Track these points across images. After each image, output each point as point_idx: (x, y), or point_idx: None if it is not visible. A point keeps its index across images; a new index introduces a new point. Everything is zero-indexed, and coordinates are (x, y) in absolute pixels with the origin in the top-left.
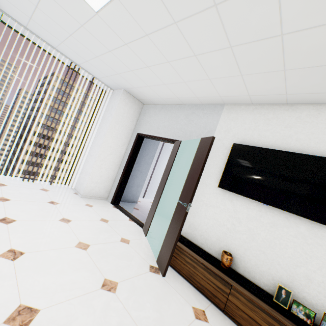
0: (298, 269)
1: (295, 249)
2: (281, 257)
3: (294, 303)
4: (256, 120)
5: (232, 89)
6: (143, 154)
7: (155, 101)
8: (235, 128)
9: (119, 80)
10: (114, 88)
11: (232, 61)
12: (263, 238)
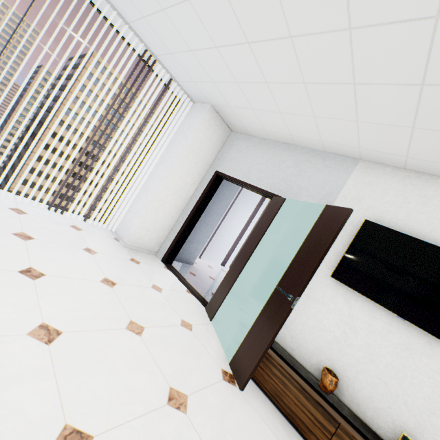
0: (434, 418)
1: (434, 390)
2: (411, 396)
3: None
4: (407, 194)
5: (384, 142)
6: (215, 201)
7: (251, 131)
8: (370, 197)
9: (211, 91)
10: (197, 100)
11: (410, 105)
12: (387, 363)
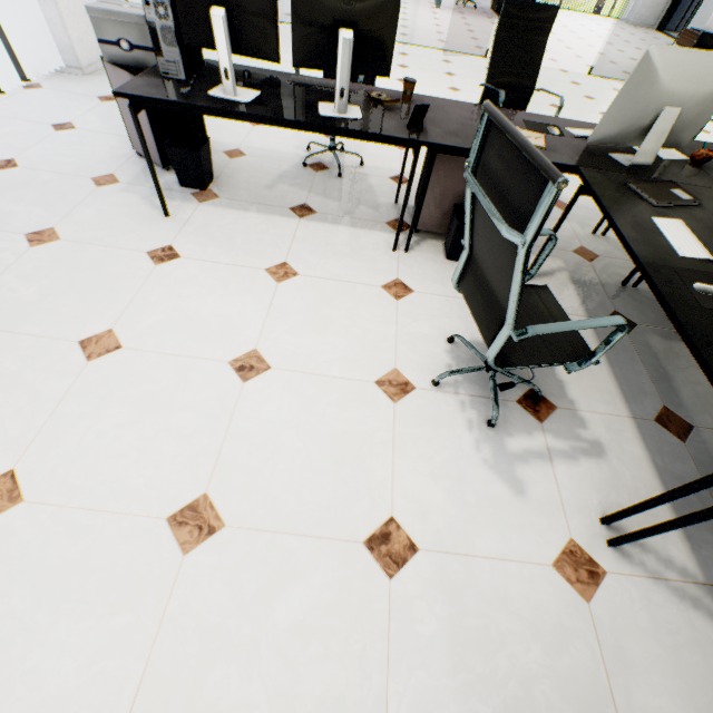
0: None
1: None
2: None
3: None
4: None
5: None
6: None
7: None
8: None
9: None
10: None
11: None
12: None
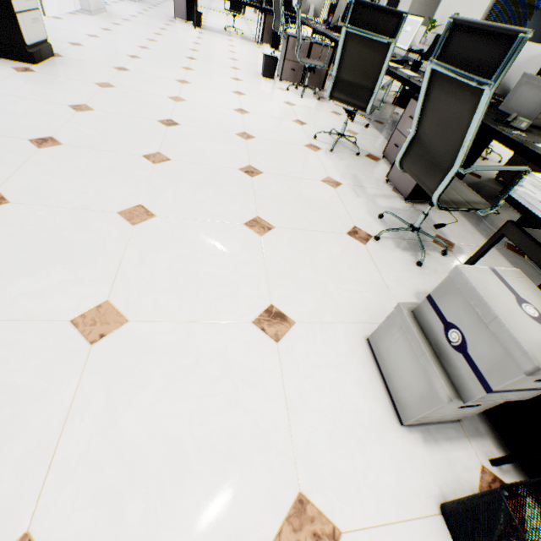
0: None
1: None
2: None
3: None
4: None
5: None
6: None
7: None
8: None
9: None
10: None
11: None
12: None
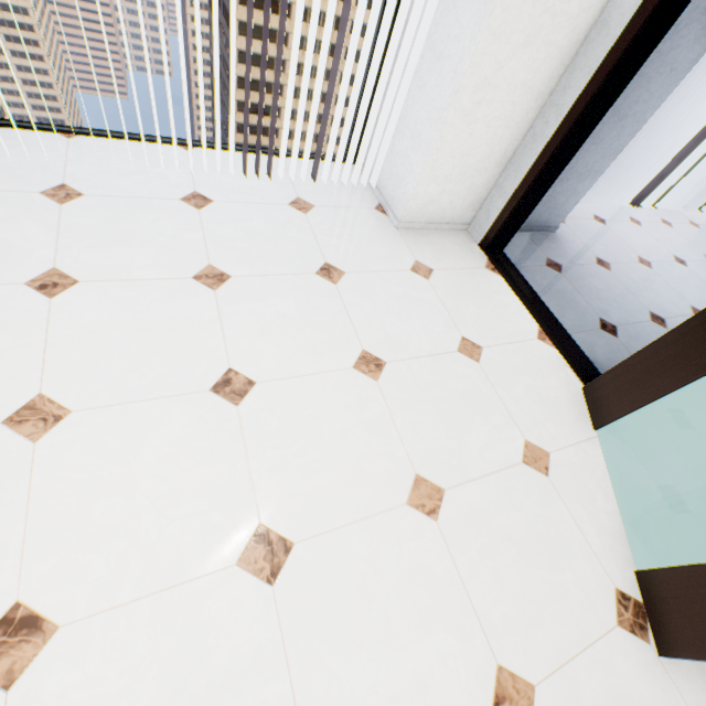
0: None
1: None
2: None
3: None
4: None
5: None
6: (680, 16)
7: None
8: None
9: None
10: None
11: None
12: None
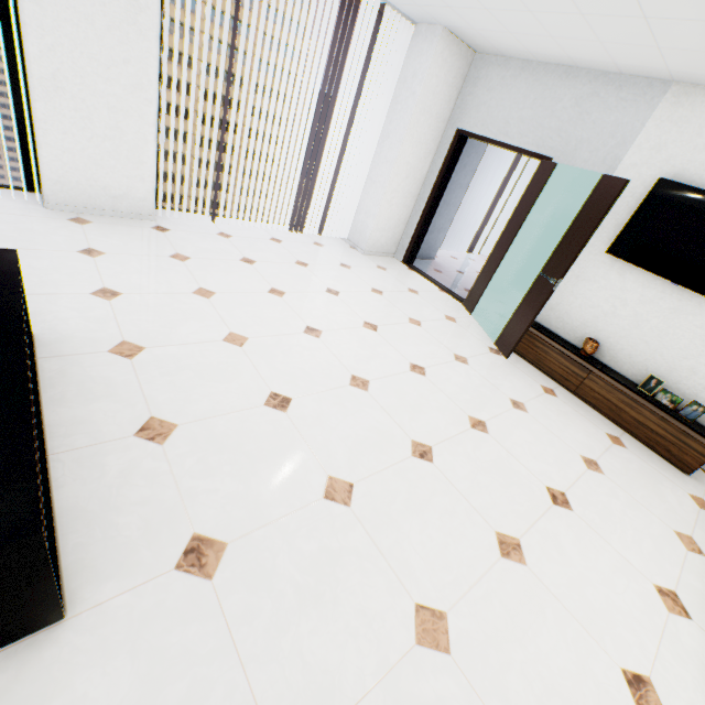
0: (684, 362)
1: (691, 341)
2: (667, 349)
3: (661, 392)
4: None
5: (699, 66)
6: (456, 169)
7: (508, 53)
8: (674, 143)
9: (444, 15)
10: (420, 22)
11: None
12: (651, 327)
